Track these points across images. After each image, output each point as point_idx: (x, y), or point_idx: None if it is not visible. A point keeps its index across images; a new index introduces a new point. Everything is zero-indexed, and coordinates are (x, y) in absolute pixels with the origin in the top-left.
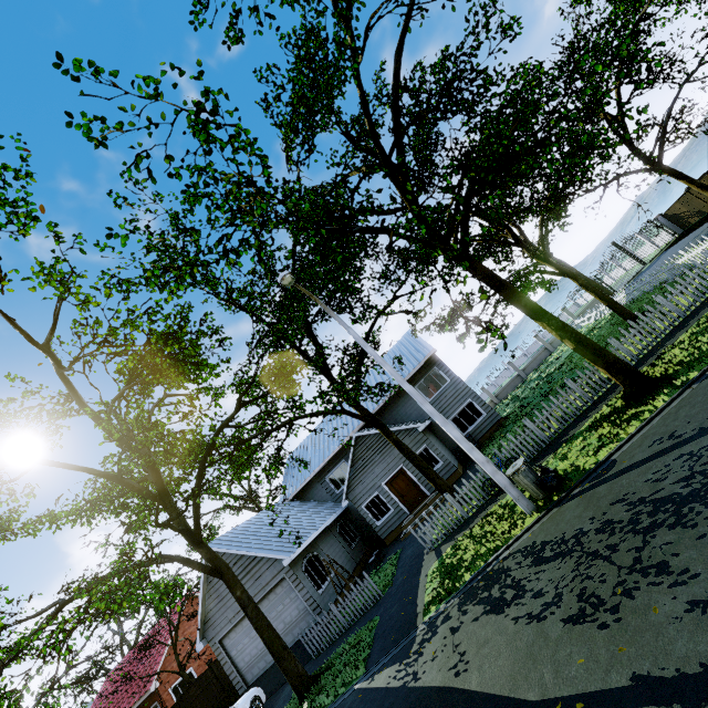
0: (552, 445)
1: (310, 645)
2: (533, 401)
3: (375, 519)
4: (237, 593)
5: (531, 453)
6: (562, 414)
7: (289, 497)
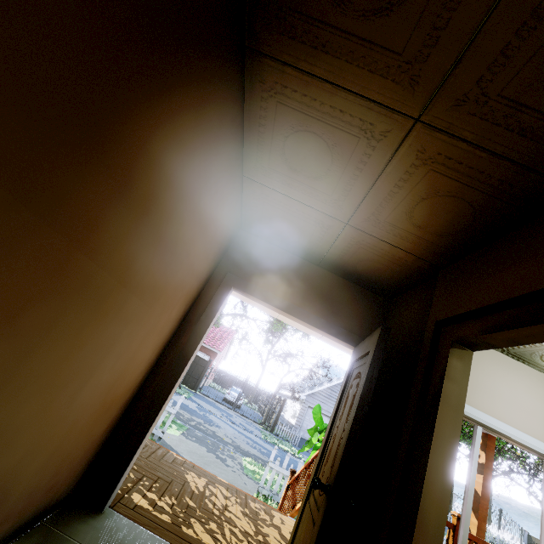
0: None
1: None
2: None
3: None
4: None
5: None
6: None
7: None
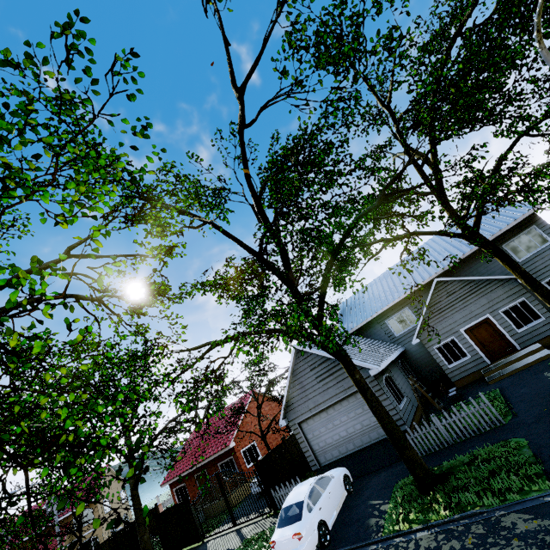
0: None
1: None
2: None
3: (446, 361)
4: (356, 376)
5: None
6: None
7: (349, 331)
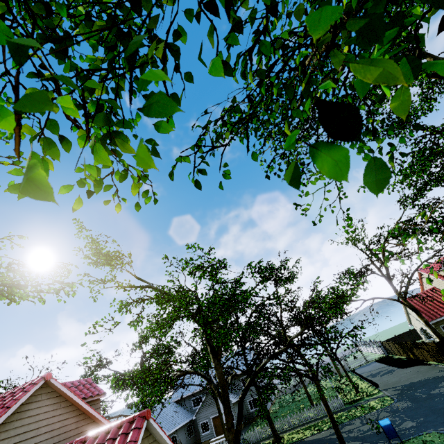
0: (258, 442)
1: None
2: (279, 412)
3: (202, 431)
4: None
5: (253, 441)
6: (266, 432)
7: (174, 399)
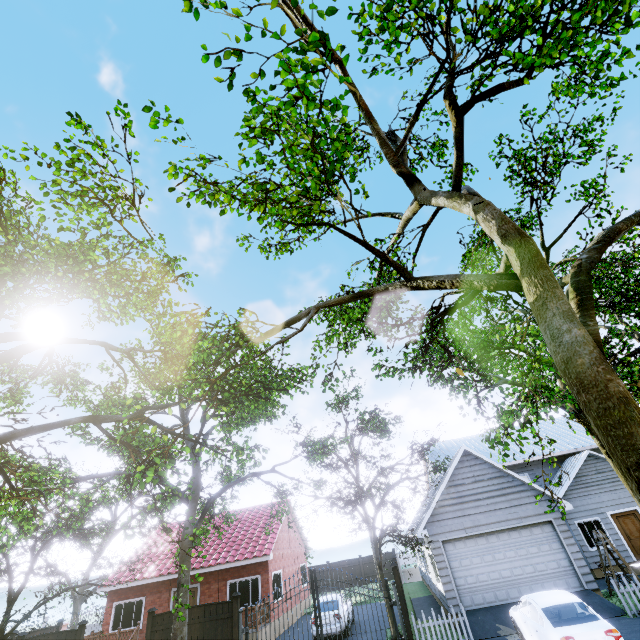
0: None
1: (626, 598)
2: None
3: (587, 542)
4: None
5: None
6: None
7: None
